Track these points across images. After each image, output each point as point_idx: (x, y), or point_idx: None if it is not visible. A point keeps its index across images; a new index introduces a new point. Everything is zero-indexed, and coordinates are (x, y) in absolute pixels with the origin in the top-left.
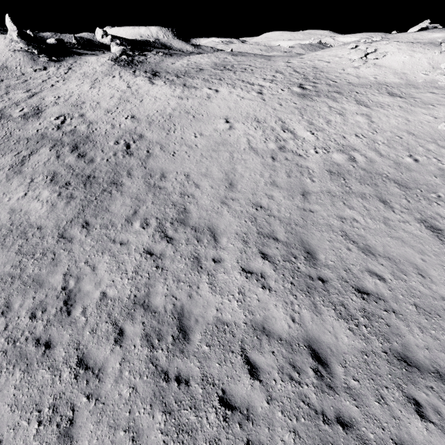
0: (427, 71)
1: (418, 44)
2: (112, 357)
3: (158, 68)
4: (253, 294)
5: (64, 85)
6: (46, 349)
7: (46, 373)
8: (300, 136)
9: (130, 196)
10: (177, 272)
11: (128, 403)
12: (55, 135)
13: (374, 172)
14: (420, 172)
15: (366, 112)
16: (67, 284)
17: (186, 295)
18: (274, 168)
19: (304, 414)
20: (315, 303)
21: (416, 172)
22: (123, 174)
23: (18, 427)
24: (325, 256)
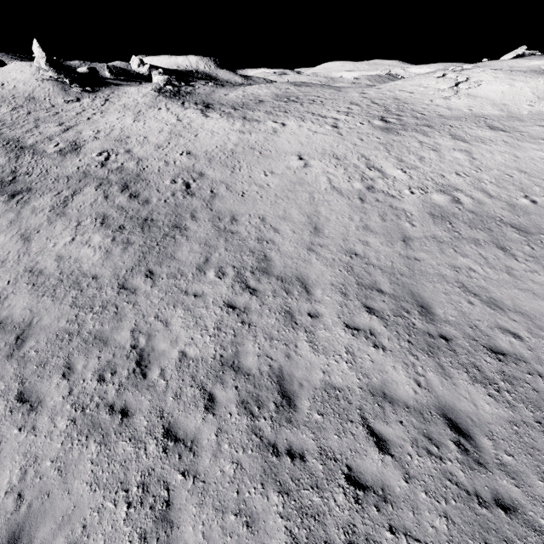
0: (532, 102)
1: (518, 71)
2: (206, 427)
3: (209, 100)
4: (364, 354)
5: (102, 118)
6: (124, 417)
7: (128, 446)
8: (389, 175)
9: (198, 241)
10: (268, 328)
11: (234, 482)
12: (100, 173)
13: (485, 215)
14: (540, 214)
15: (464, 148)
16: (137, 341)
17: (283, 355)
18: (365, 211)
19: (453, 495)
20: (441, 365)
21: (536, 215)
22: (186, 216)
23: (103, 510)
24: (443, 310)
